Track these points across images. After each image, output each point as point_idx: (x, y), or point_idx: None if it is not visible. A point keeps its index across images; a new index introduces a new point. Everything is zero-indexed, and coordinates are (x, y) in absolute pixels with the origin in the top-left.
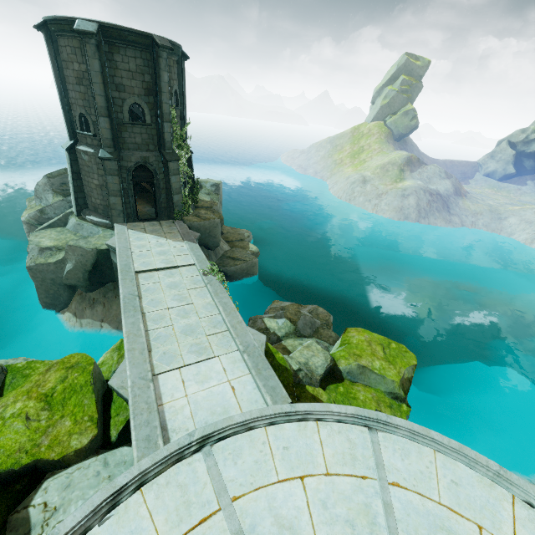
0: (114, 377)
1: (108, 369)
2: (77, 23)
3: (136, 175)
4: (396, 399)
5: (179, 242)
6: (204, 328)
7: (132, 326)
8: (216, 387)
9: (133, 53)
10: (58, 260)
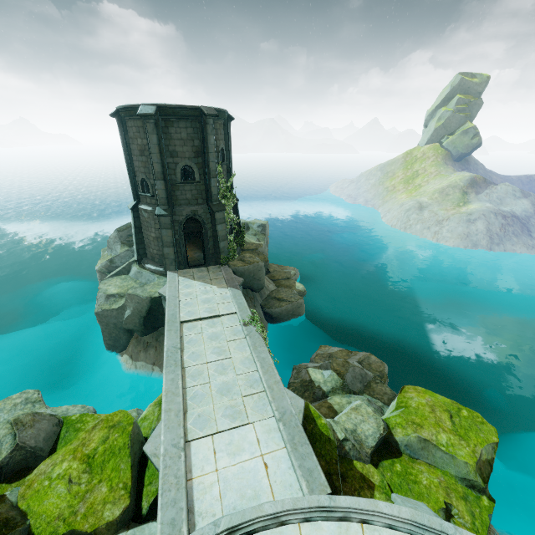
0: (148, 442)
1: (149, 426)
2: (140, 109)
3: (187, 227)
4: (472, 487)
5: (223, 288)
6: (240, 388)
7: (171, 383)
8: (247, 462)
9: (184, 124)
10: (119, 306)
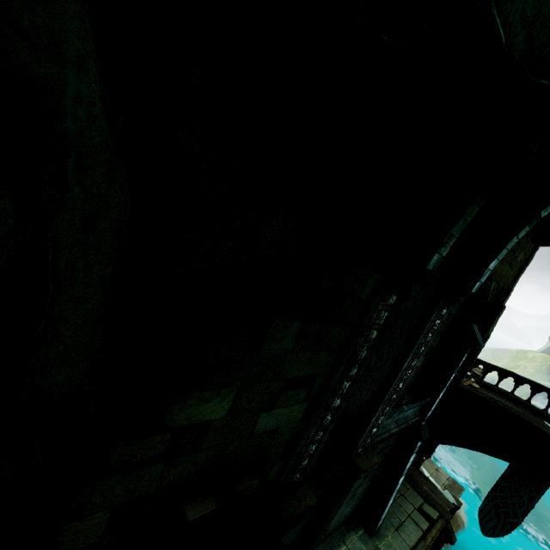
0: None
1: None
2: None
3: None
4: None
5: None
6: None
7: None
8: None
9: None
10: None
